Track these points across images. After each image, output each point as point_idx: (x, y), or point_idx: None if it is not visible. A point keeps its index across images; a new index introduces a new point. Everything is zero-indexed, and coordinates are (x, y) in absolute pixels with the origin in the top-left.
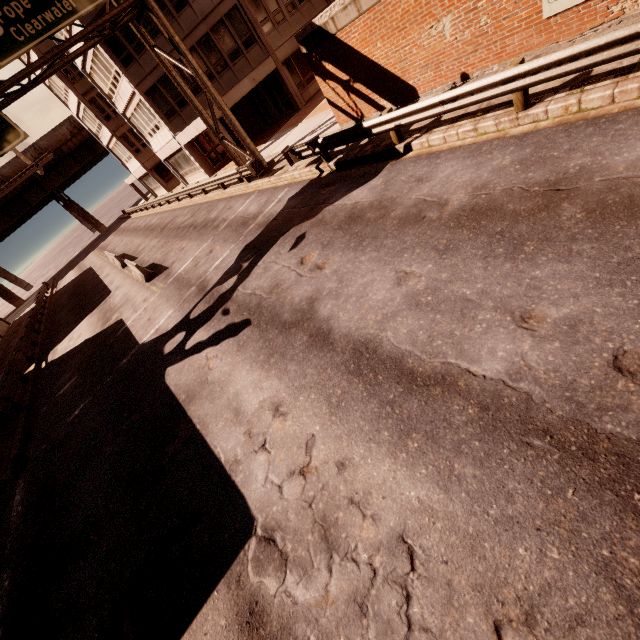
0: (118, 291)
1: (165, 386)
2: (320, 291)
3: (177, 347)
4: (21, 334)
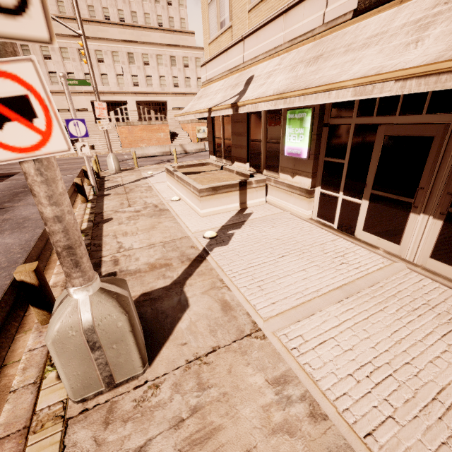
0: None
1: None
2: (4, 167)
3: None
4: None
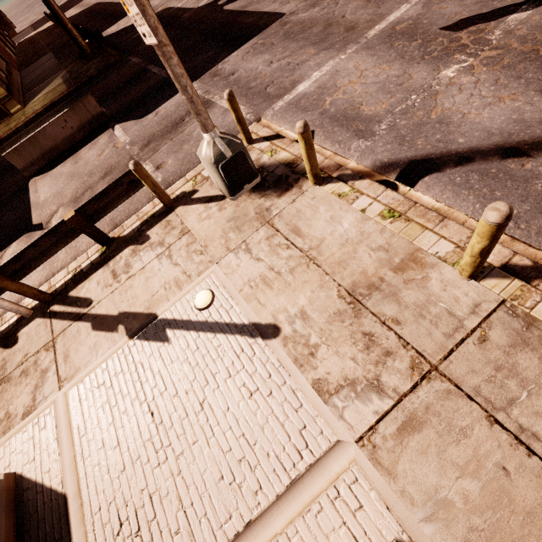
0: (153, 0)
1: (225, 10)
2: None
3: (228, 0)
4: (45, 40)
